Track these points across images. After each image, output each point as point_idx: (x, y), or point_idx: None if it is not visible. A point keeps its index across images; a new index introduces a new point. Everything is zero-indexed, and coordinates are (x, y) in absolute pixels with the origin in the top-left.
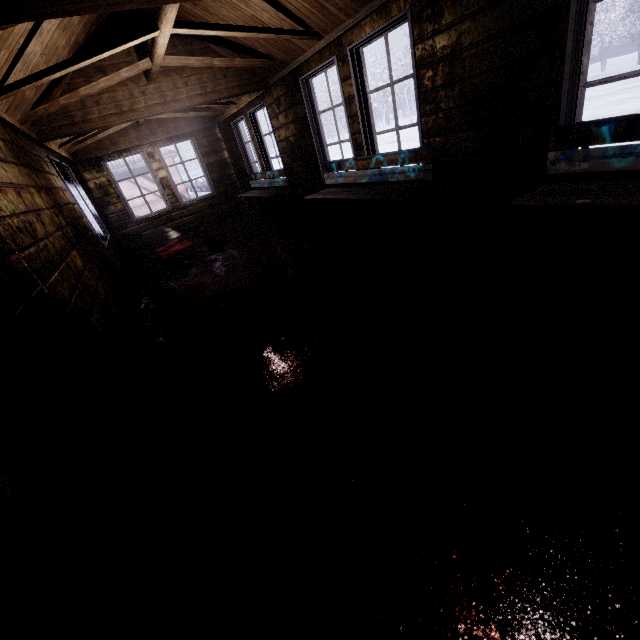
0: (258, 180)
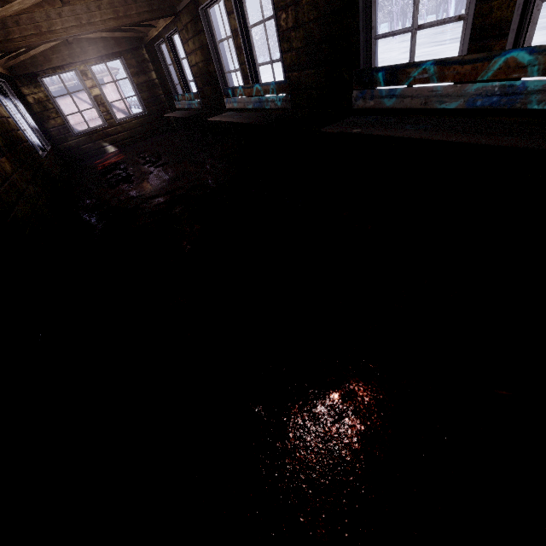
0: (180, 101)
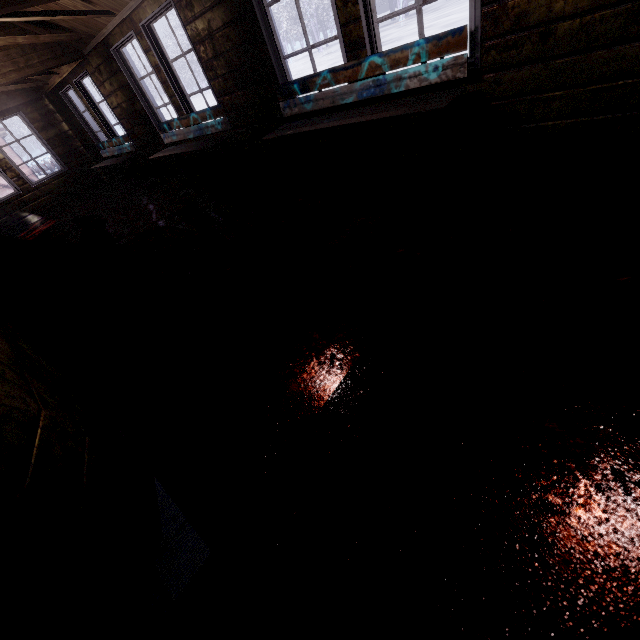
0: (107, 149)
